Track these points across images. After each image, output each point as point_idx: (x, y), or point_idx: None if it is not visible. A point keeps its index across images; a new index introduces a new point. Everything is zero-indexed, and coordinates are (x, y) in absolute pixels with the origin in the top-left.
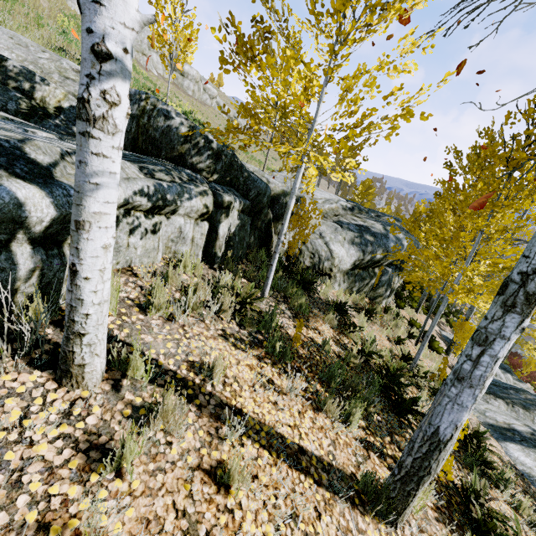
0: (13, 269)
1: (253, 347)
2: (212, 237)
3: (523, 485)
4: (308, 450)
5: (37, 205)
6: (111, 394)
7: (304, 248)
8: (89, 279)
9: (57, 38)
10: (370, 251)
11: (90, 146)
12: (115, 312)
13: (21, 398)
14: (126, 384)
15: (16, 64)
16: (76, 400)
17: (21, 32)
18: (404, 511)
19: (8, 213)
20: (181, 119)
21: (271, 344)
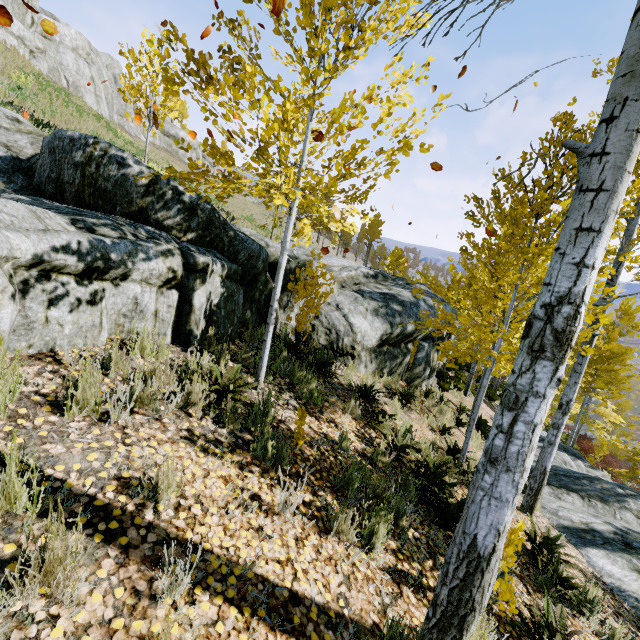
0: None
1: (234, 450)
2: (184, 310)
3: (615, 604)
4: (306, 597)
5: None
6: None
7: (317, 323)
8: None
9: (7, 94)
10: (399, 323)
11: None
12: (4, 414)
13: None
14: None
15: None
16: None
17: None
18: None
19: None
20: (141, 167)
21: (261, 445)
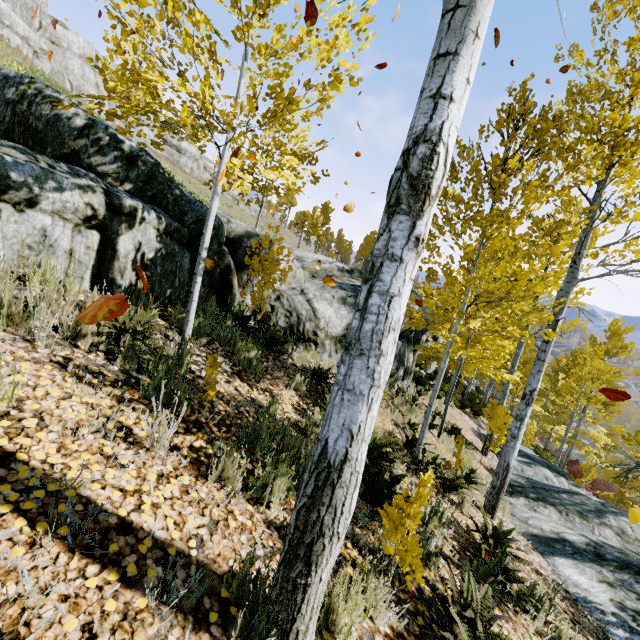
0: None
1: (120, 386)
2: (107, 254)
3: (575, 613)
4: (142, 529)
5: None
6: None
7: (278, 304)
8: None
9: None
10: None
11: None
12: None
13: None
14: None
15: None
16: None
17: None
18: (292, 625)
19: None
20: (77, 110)
21: (154, 384)
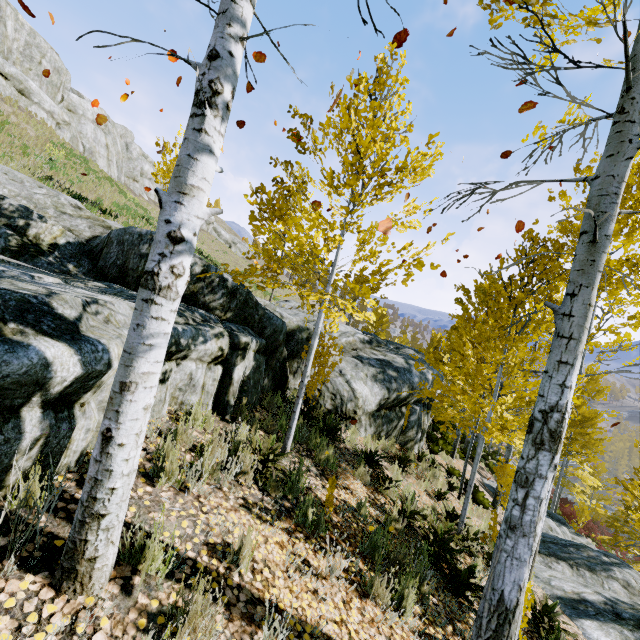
0: (18, 439)
1: (280, 517)
2: (225, 382)
3: None
4: None
5: (64, 364)
6: (121, 598)
7: (324, 388)
8: (123, 445)
9: (43, 167)
10: (395, 388)
11: (151, 311)
12: None
13: (10, 615)
14: (138, 583)
15: (13, 203)
16: (79, 612)
17: (5, 161)
18: None
19: (34, 375)
20: (195, 258)
21: (302, 512)
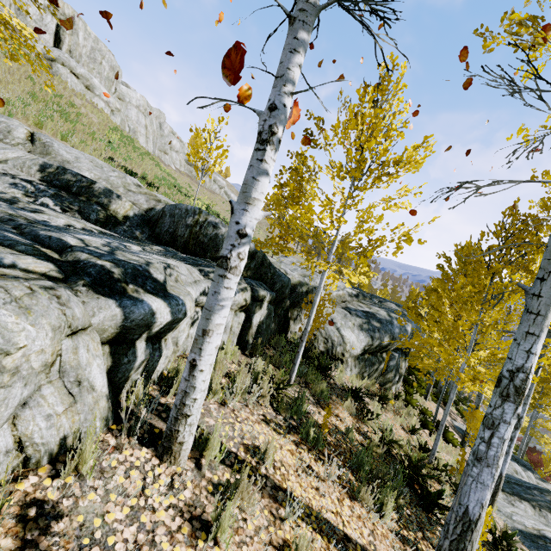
0: (134, 360)
1: (289, 432)
2: (246, 326)
3: None
4: (352, 538)
5: (162, 313)
6: (196, 471)
7: (318, 333)
8: (203, 371)
9: (106, 148)
10: (378, 337)
11: (224, 283)
12: None
13: (139, 470)
14: (204, 463)
15: (101, 186)
16: (174, 475)
17: (82, 146)
18: None
19: (146, 320)
20: (226, 228)
21: (305, 430)
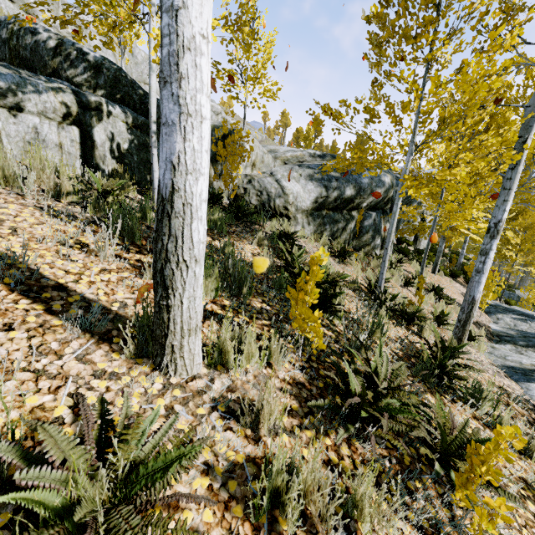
0: None
1: (88, 224)
2: (88, 145)
3: None
4: (75, 291)
5: None
6: None
7: (250, 187)
8: None
9: None
10: (335, 187)
11: None
12: None
13: None
14: None
15: None
16: None
17: None
18: (166, 340)
19: None
20: (49, 34)
21: (113, 221)
